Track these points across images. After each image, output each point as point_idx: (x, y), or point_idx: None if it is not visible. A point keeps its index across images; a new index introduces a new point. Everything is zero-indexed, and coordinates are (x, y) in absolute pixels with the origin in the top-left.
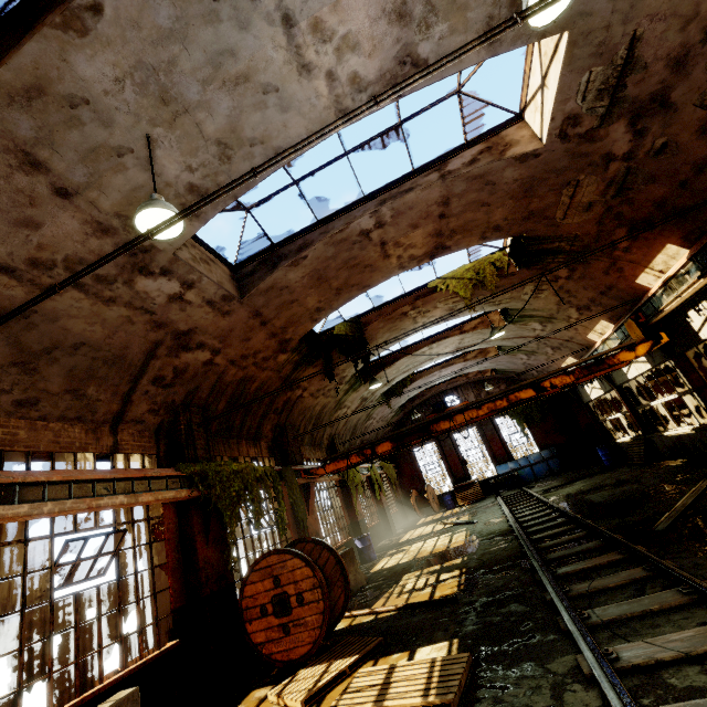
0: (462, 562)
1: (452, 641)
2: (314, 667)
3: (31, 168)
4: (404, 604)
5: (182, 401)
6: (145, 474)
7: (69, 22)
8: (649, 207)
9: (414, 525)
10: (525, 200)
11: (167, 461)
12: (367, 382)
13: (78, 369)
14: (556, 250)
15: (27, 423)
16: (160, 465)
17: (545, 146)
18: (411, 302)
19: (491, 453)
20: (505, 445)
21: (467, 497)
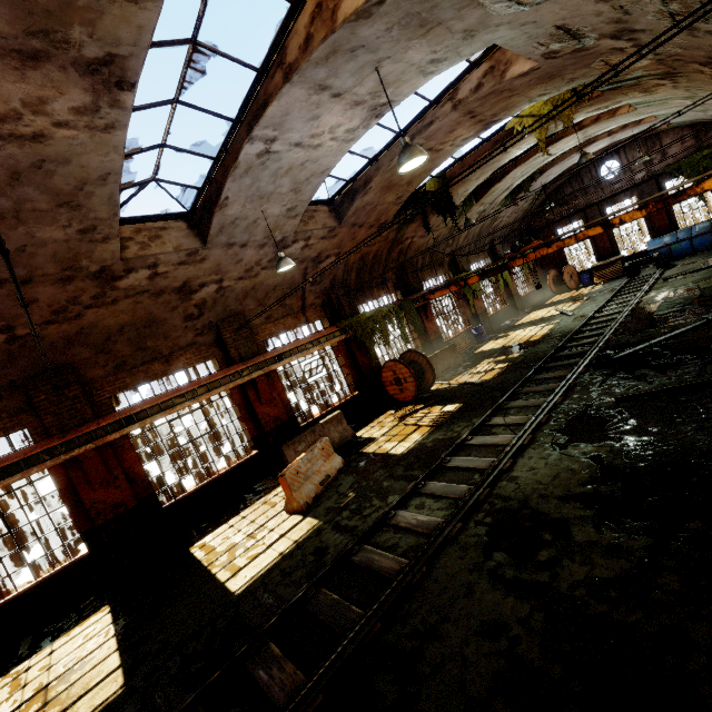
0: (516, 357)
1: (460, 404)
2: (409, 407)
3: (231, 247)
4: (461, 383)
5: (330, 286)
6: (323, 335)
7: (221, 207)
8: (701, 58)
9: (543, 304)
10: (555, 79)
11: (332, 319)
12: (478, 202)
13: (279, 296)
14: (633, 78)
15: (272, 324)
16: (330, 322)
17: (540, 64)
18: (489, 149)
19: (649, 225)
20: (670, 214)
21: (605, 276)
